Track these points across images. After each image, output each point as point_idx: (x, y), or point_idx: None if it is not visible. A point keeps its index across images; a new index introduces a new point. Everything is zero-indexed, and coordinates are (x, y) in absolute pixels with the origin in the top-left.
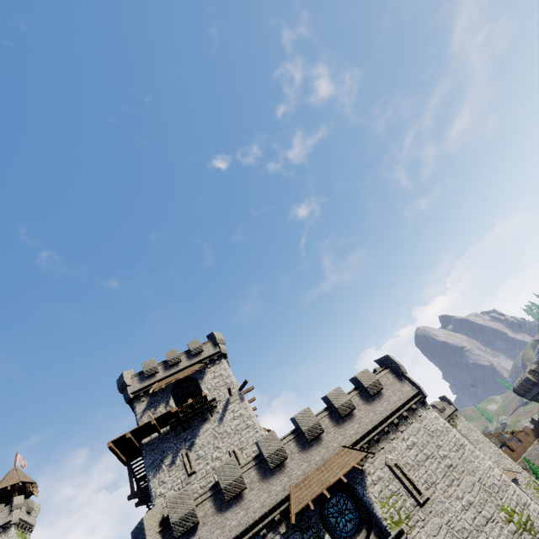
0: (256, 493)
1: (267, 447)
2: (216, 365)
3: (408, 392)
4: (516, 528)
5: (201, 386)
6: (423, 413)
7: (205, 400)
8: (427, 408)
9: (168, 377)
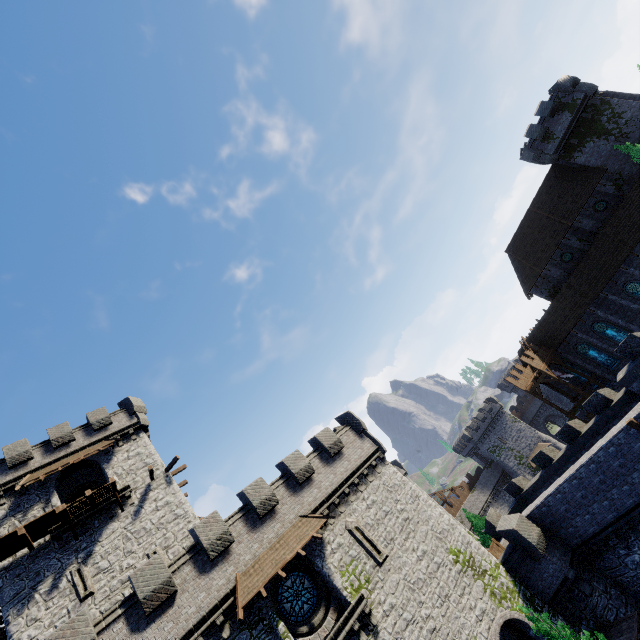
0: (190, 594)
1: (207, 533)
2: (132, 442)
3: (369, 449)
4: (462, 567)
5: (107, 471)
6: (382, 470)
7: (114, 489)
8: (386, 463)
9: (51, 464)
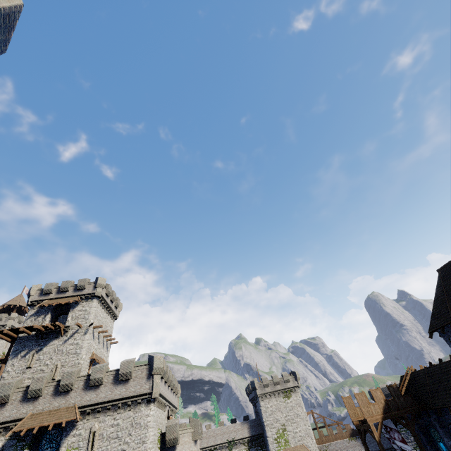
0: (12, 407)
1: (34, 384)
2: (88, 302)
3: (144, 389)
4: None
5: (69, 313)
6: (142, 408)
7: (59, 326)
8: (148, 405)
9: (56, 299)
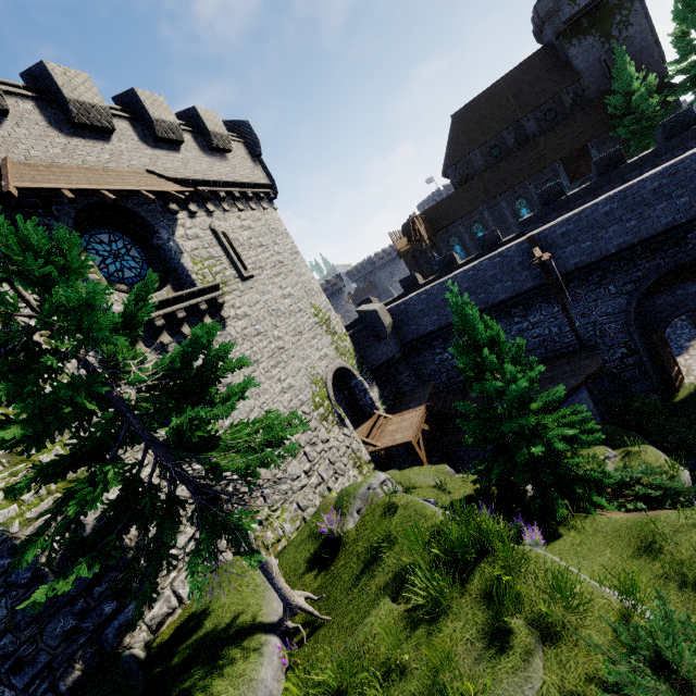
0: None
1: None
2: None
3: (260, 178)
4: (319, 321)
5: None
6: (268, 209)
7: None
8: (274, 206)
9: None
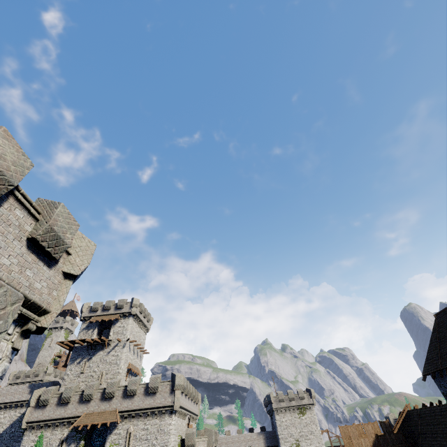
0: (73, 406)
1: (87, 390)
2: (125, 319)
3: (168, 402)
4: None
5: (111, 329)
6: (166, 417)
7: (104, 340)
8: (170, 416)
9: (101, 316)
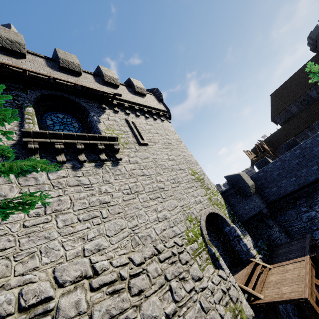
0: None
1: (1, 31)
2: None
3: (161, 108)
4: (195, 179)
5: None
6: (164, 121)
7: None
8: (168, 120)
9: None
